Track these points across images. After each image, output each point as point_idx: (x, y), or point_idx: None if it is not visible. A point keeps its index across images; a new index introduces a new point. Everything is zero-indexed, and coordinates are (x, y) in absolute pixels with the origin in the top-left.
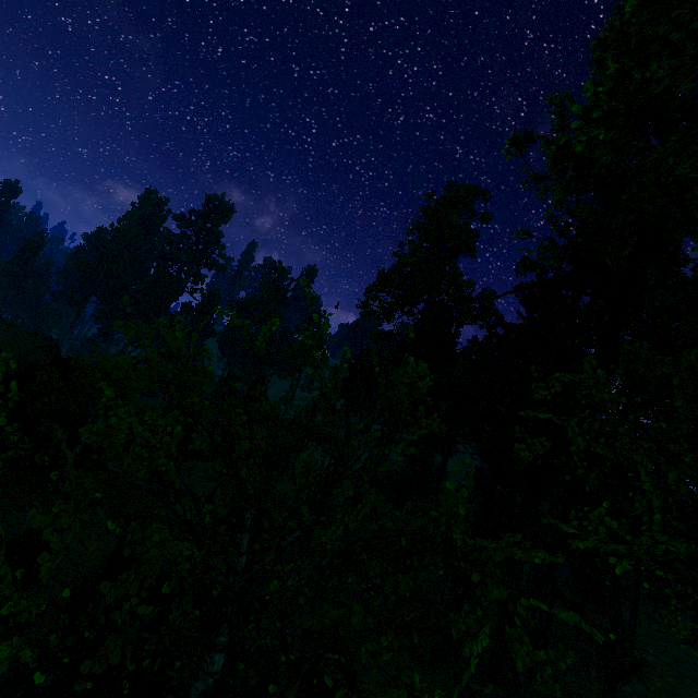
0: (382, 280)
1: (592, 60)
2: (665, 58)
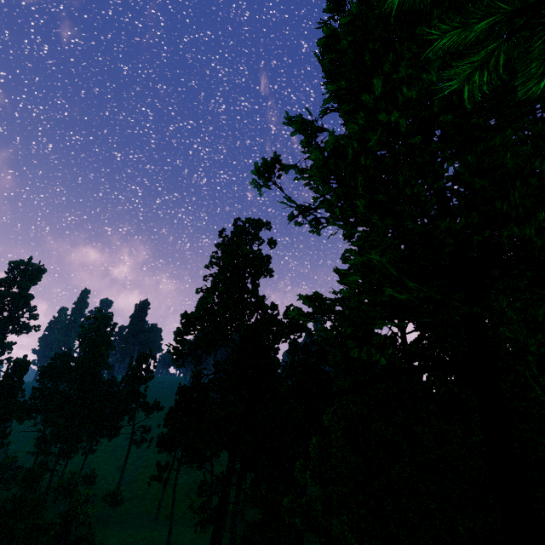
0: (187, 322)
1: (325, 62)
2: (438, 14)
